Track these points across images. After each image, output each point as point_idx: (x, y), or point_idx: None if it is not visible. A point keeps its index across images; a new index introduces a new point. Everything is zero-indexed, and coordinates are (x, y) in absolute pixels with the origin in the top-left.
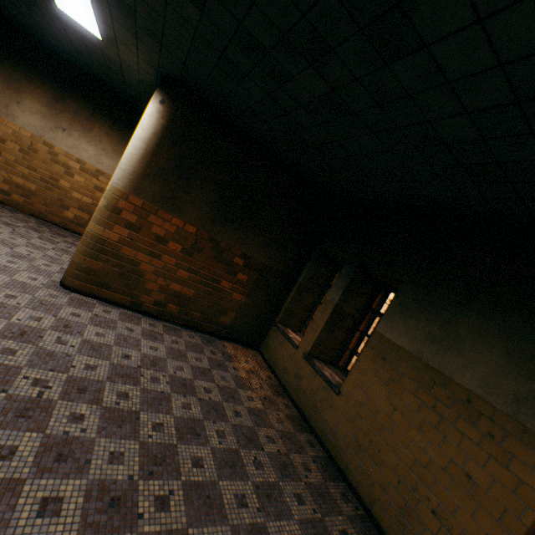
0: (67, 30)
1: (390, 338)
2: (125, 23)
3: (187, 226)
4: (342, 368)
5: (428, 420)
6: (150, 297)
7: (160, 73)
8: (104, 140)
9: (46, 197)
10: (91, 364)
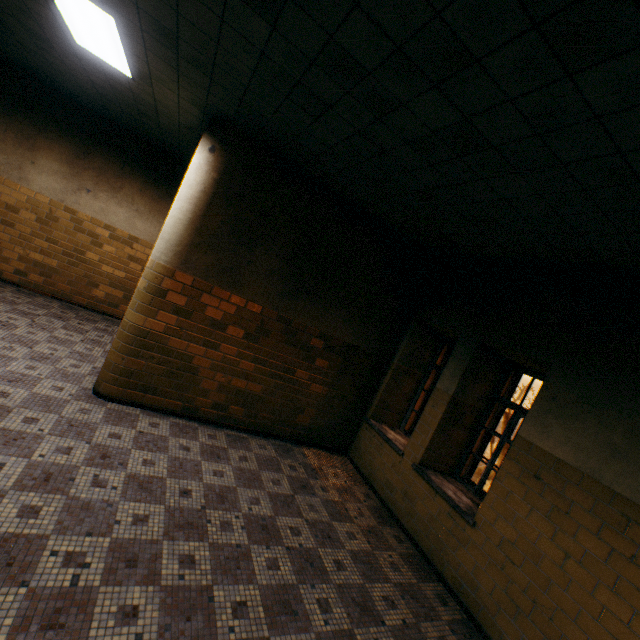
0: (88, 70)
1: (544, 448)
2: (164, 54)
3: (250, 304)
4: (463, 478)
5: (626, 577)
6: (206, 399)
7: (208, 113)
8: (138, 199)
9: (70, 274)
10: (140, 513)
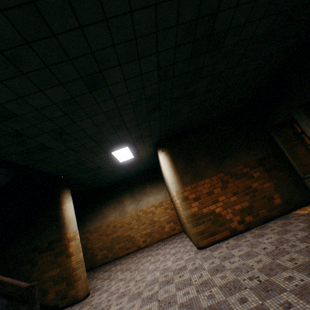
0: (123, 167)
1: None
2: (139, 142)
3: (211, 178)
4: None
5: None
6: (233, 222)
7: (154, 145)
8: (152, 190)
9: (155, 230)
10: (256, 260)
